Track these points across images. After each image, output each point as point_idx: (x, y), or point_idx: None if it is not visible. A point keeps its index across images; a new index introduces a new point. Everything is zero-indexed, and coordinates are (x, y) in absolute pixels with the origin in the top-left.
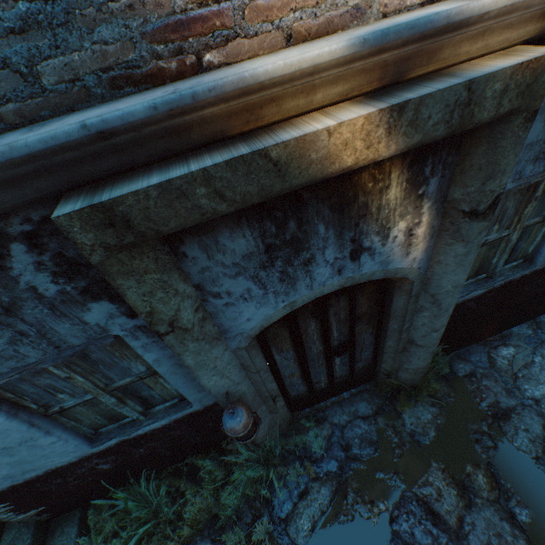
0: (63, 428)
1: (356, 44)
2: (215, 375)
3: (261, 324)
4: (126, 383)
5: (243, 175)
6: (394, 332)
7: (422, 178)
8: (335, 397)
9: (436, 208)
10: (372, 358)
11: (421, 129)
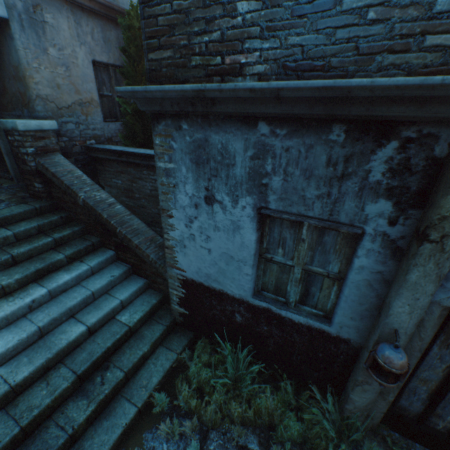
0: (256, 271)
1: None
2: (408, 306)
3: None
4: (316, 271)
5: None
6: None
7: None
8: None
9: None
10: None
11: None
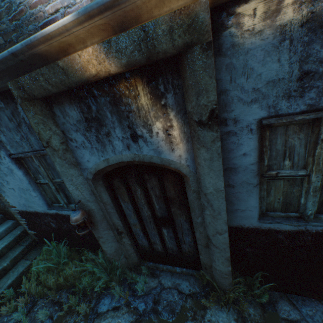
0: (40, 193)
1: (76, 15)
2: (73, 185)
3: (95, 167)
4: (59, 181)
5: (53, 74)
6: (197, 225)
7: (160, 93)
8: (170, 266)
9: (181, 117)
10: (195, 247)
11: (125, 55)
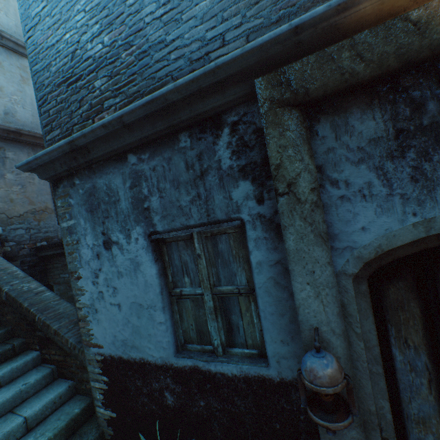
0: (171, 316)
1: None
2: (309, 286)
3: (378, 243)
4: (226, 291)
5: (382, 39)
6: None
7: None
8: None
9: None
10: None
11: None
